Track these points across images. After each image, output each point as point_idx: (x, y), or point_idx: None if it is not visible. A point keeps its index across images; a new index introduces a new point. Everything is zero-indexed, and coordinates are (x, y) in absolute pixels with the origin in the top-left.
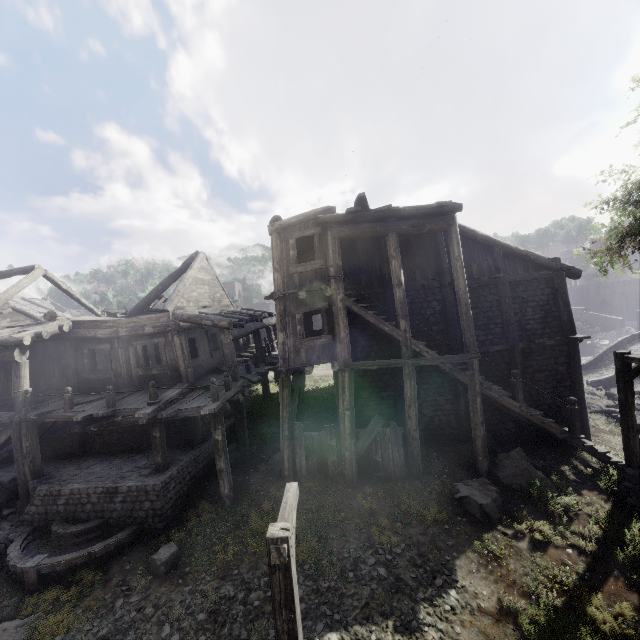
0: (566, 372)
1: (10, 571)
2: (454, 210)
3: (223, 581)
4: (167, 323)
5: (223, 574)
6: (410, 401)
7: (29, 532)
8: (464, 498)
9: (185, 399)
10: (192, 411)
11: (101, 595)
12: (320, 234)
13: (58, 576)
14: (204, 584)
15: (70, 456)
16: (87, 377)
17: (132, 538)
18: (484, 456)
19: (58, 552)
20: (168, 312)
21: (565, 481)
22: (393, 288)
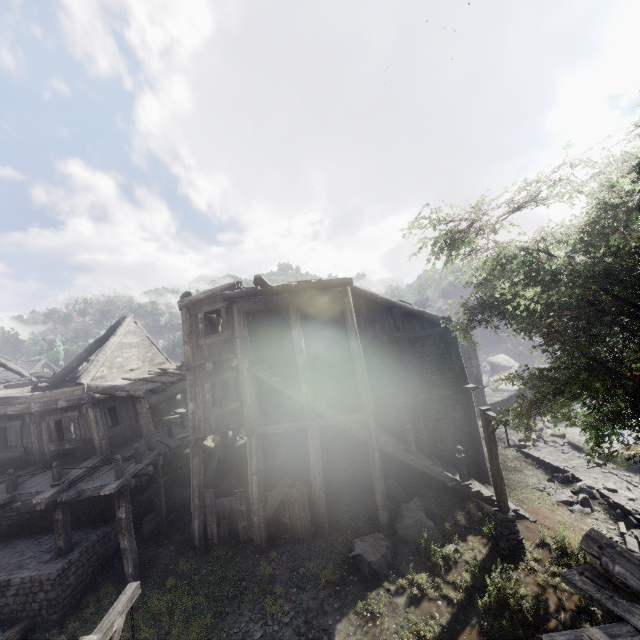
0: (463, 418)
1: None
2: (345, 284)
3: None
4: (81, 396)
5: None
6: (314, 461)
7: None
8: (358, 556)
9: (94, 475)
10: (95, 490)
11: None
12: (227, 307)
13: None
14: None
15: None
16: None
17: (23, 634)
18: (384, 509)
19: None
20: (83, 385)
21: (456, 527)
22: (296, 355)
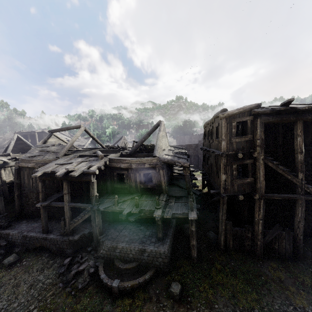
0: None
1: (101, 282)
2: None
3: (211, 311)
4: (156, 163)
5: (210, 306)
6: (300, 219)
7: (103, 262)
8: None
9: (169, 204)
10: (180, 214)
11: (150, 306)
12: (251, 120)
13: (126, 291)
14: (202, 310)
15: (107, 221)
16: (116, 186)
17: (153, 274)
18: None
19: (122, 277)
20: (157, 157)
21: None
22: (295, 153)
